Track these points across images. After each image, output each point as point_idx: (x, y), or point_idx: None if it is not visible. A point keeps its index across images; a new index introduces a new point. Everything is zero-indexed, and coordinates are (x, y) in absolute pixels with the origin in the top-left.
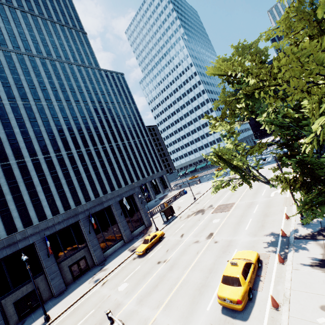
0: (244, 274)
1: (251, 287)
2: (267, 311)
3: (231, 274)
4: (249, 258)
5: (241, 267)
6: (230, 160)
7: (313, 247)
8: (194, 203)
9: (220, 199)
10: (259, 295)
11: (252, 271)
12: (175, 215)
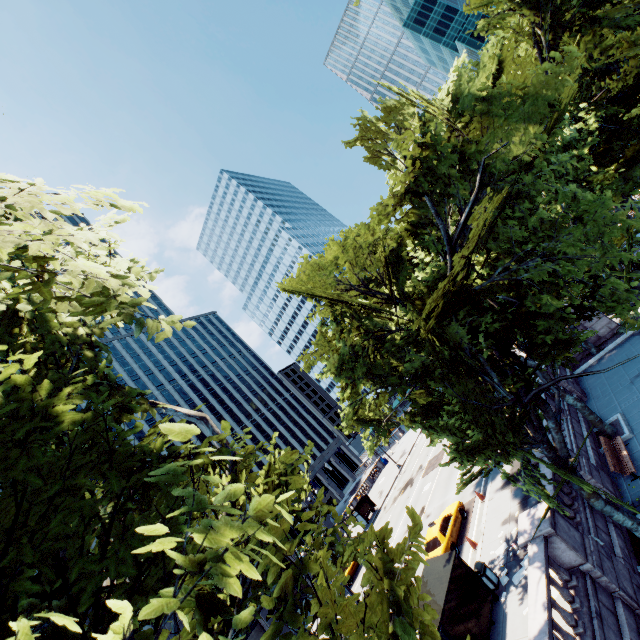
0: (442, 530)
1: (455, 542)
2: (470, 556)
3: (430, 538)
4: (450, 512)
5: (439, 524)
6: (366, 416)
7: (505, 467)
8: (399, 475)
9: (430, 450)
10: (464, 546)
11: (452, 524)
12: (378, 507)
